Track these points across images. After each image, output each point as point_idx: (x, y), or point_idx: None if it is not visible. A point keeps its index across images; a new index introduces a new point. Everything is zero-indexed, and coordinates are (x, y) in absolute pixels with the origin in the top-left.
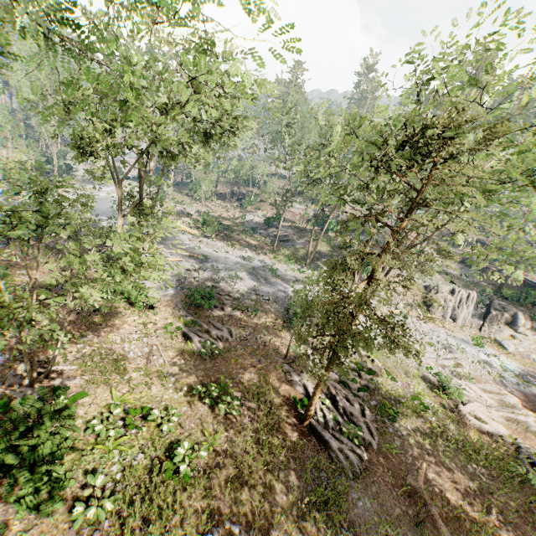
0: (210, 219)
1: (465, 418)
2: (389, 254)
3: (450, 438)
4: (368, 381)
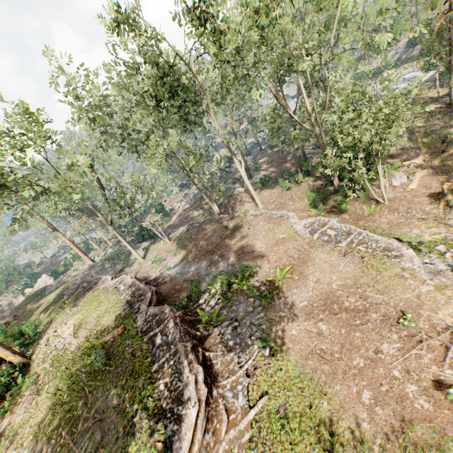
0: (359, 75)
1: None
2: None
3: None
4: None
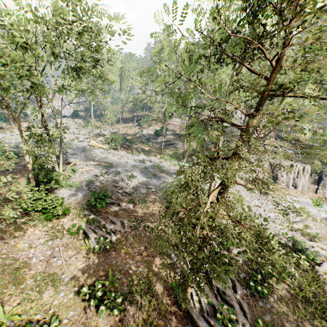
0: (115, 137)
1: (322, 278)
2: (239, 160)
3: (313, 304)
4: (236, 254)
